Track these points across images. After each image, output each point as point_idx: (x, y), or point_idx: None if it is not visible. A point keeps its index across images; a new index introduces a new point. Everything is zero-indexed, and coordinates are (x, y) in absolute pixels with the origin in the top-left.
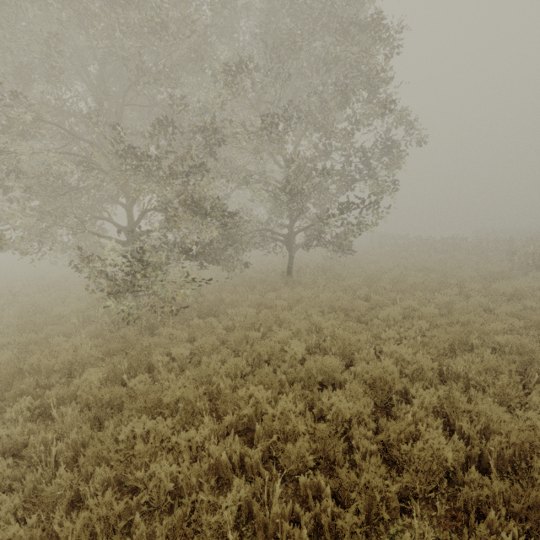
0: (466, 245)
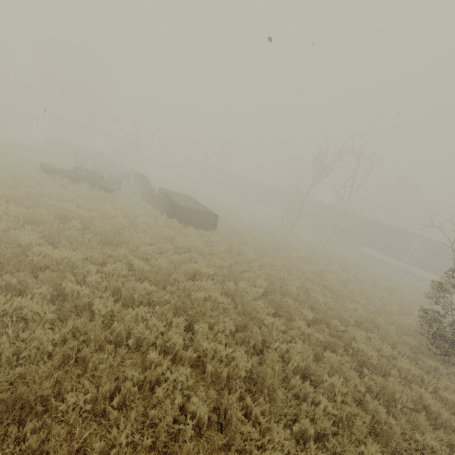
0: None
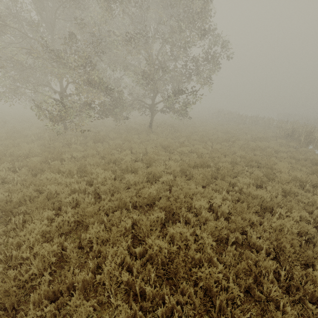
0: (262, 121)
